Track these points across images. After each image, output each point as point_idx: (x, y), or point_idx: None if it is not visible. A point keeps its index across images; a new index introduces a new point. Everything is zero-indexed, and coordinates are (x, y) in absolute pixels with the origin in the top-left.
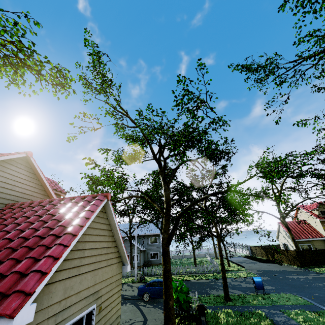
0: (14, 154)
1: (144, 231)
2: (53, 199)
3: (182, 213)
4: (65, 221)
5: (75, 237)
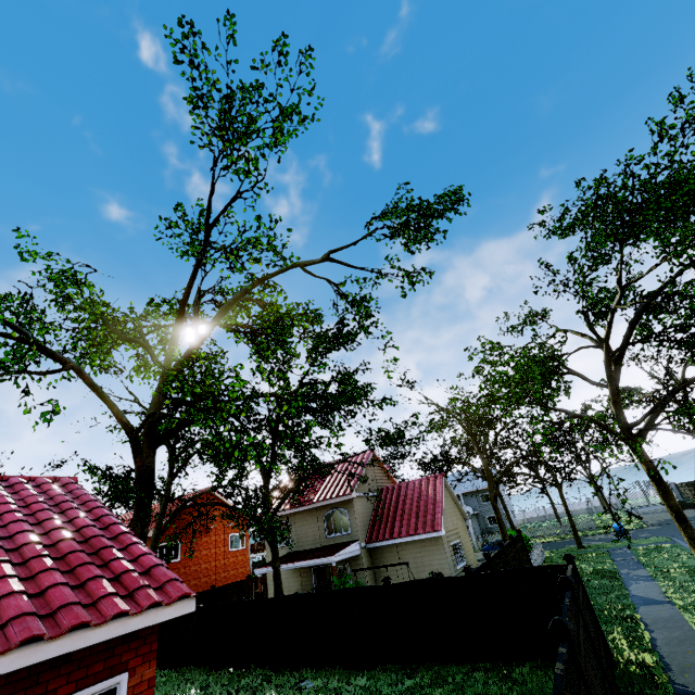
0: (370, 455)
1: (469, 486)
2: (408, 482)
3: (500, 476)
4: (431, 496)
5: (442, 503)
